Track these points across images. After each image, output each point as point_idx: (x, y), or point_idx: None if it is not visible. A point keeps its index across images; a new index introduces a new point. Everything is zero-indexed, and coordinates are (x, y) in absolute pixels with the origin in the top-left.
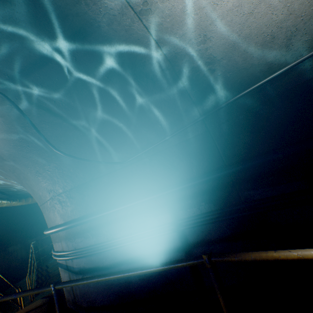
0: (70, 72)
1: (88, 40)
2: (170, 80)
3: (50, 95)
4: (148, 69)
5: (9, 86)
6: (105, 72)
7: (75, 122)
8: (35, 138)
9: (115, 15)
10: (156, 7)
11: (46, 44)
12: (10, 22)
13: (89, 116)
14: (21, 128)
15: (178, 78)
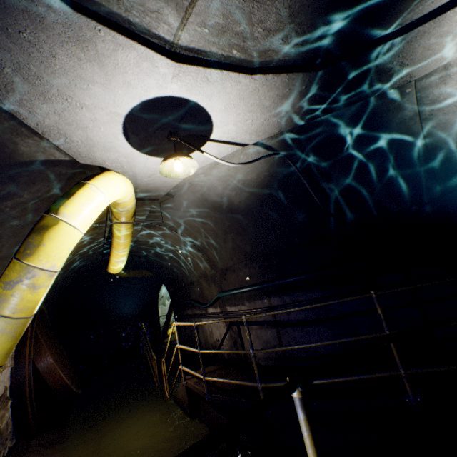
0: (347, 150)
1: (376, 131)
2: (423, 164)
3: (319, 164)
4: (408, 154)
5: (297, 155)
6: (373, 153)
7: (324, 188)
8: (283, 197)
9: (405, 119)
10: (436, 118)
11: (347, 131)
12: (339, 118)
13: (339, 183)
14: (277, 187)
15: (430, 163)
